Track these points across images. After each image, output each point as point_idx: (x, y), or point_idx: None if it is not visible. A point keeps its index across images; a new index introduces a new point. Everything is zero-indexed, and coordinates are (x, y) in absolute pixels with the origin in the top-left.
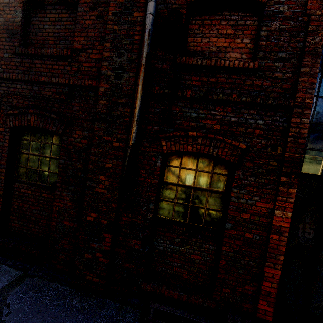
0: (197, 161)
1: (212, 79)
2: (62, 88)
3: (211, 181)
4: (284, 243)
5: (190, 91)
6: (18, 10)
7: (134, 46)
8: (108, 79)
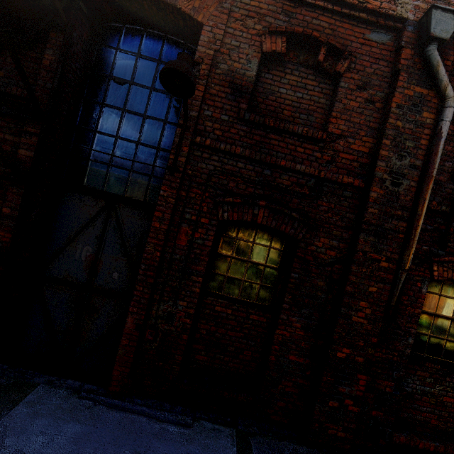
0: None
1: None
2: (306, 178)
3: None
4: None
5: None
6: (253, 61)
7: (419, 151)
8: (383, 183)
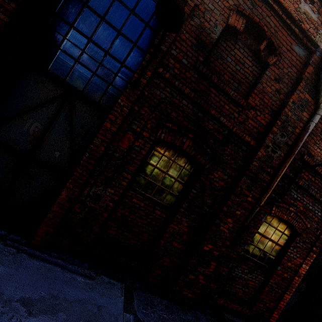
0: (279, 223)
1: (313, 179)
2: (223, 128)
3: (280, 238)
4: (299, 282)
5: (302, 181)
6: (218, 27)
7: (293, 135)
8: (267, 148)
